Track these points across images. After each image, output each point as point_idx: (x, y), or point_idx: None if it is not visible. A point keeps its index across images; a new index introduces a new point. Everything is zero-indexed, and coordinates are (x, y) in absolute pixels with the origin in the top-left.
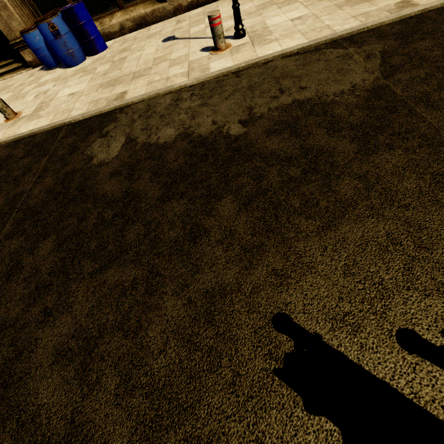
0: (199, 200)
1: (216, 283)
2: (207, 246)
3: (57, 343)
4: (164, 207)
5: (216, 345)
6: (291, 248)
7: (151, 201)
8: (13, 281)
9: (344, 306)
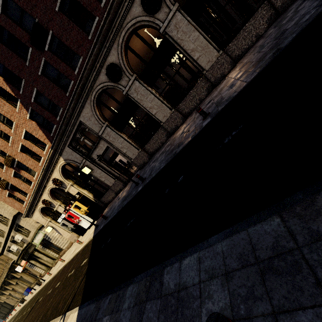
0: None
1: None
2: None
3: None
4: None
5: None
6: None
7: None
8: None
9: None
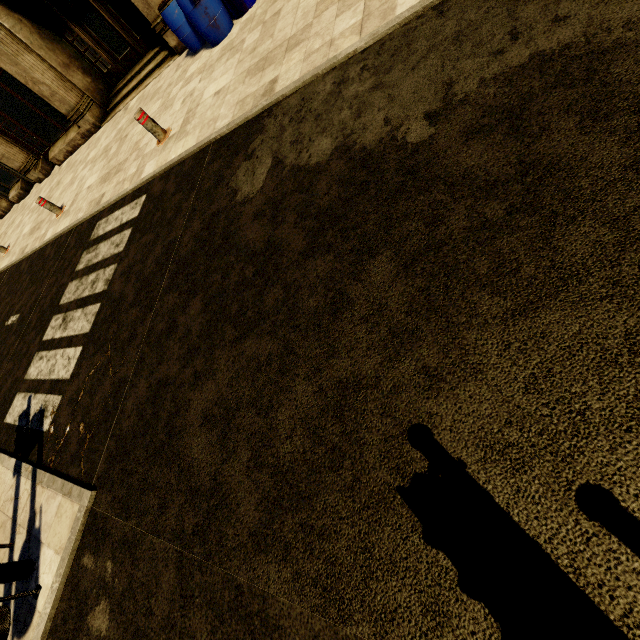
0: (348, 257)
1: (352, 373)
2: (349, 324)
3: (204, 408)
4: (307, 265)
5: (341, 445)
6: (456, 339)
7: (293, 256)
8: (171, 340)
9: (510, 434)
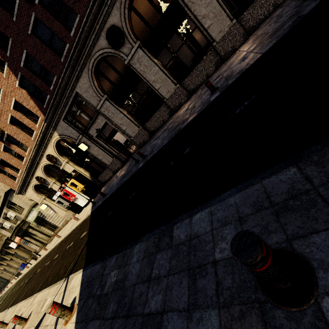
0: None
1: None
2: None
3: None
4: None
5: None
6: None
7: None
8: None
9: None
